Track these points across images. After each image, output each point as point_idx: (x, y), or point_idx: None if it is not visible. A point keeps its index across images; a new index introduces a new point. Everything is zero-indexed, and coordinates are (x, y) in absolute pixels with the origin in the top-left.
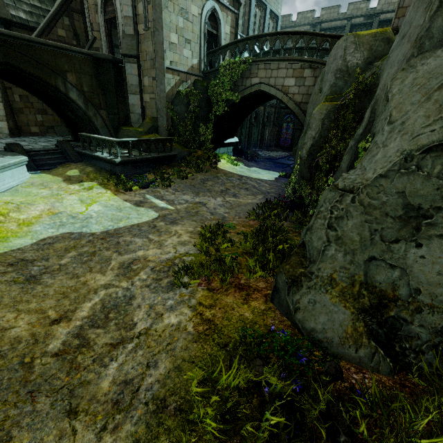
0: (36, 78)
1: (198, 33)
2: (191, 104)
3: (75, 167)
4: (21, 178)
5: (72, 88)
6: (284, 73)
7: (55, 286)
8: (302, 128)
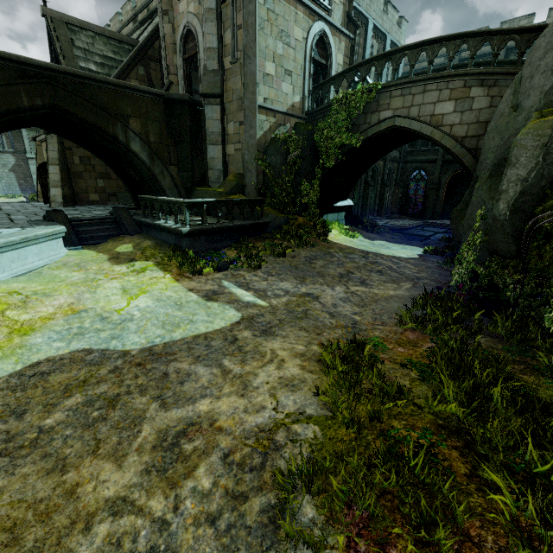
0: (89, 125)
1: (301, 63)
2: (290, 153)
3: (129, 241)
4: (53, 256)
5: (134, 137)
6: (434, 98)
7: (2, 502)
8: (438, 187)
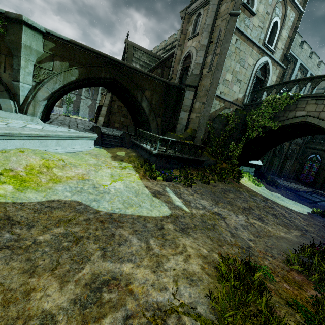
0: (126, 90)
1: (248, 77)
2: (228, 124)
3: (124, 150)
4: (87, 148)
5: (145, 99)
6: None
7: None
8: None
